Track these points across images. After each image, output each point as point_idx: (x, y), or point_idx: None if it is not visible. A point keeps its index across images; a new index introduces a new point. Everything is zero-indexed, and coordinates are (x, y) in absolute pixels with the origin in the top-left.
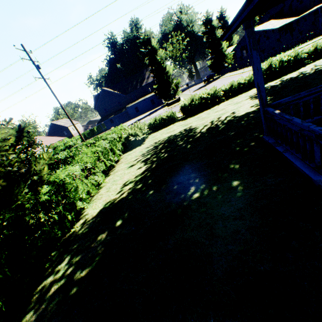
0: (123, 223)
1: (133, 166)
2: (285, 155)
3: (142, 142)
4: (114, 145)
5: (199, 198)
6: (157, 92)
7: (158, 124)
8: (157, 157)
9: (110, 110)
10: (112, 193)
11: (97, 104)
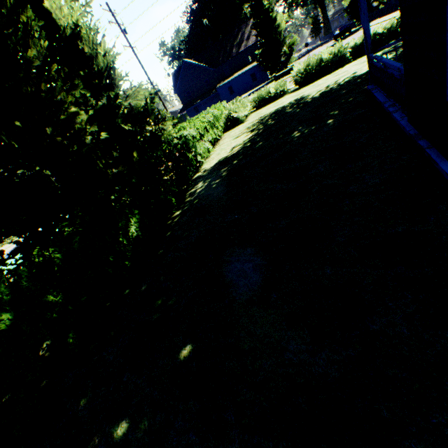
0: (239, 161)
1: (238, 137)
2: (374, 94)
3: (245, 120)
4: (216, 121)
5: (300, 135)
6: (261, 60)
7: (264, 99)
8: (264, 125)
9: (195, 93)
10: (223, 154)
11: (178, 86)
